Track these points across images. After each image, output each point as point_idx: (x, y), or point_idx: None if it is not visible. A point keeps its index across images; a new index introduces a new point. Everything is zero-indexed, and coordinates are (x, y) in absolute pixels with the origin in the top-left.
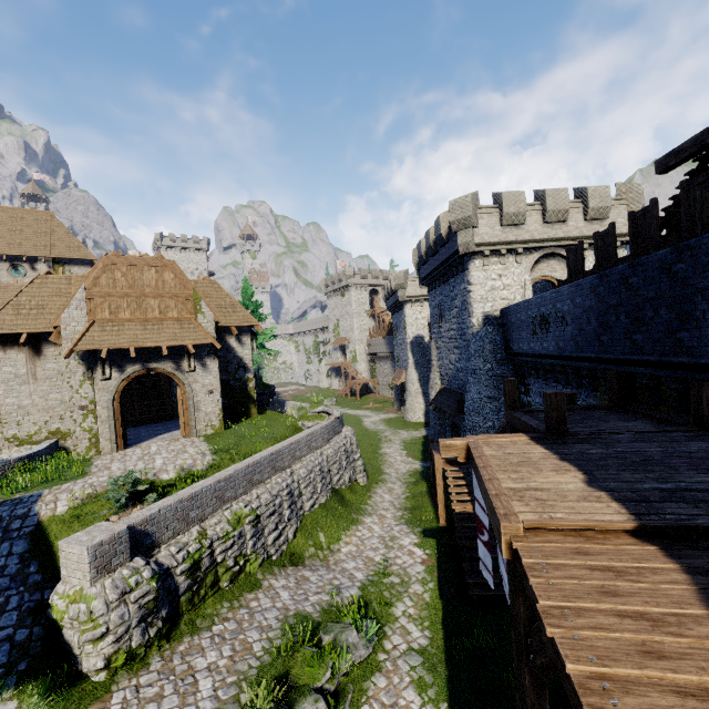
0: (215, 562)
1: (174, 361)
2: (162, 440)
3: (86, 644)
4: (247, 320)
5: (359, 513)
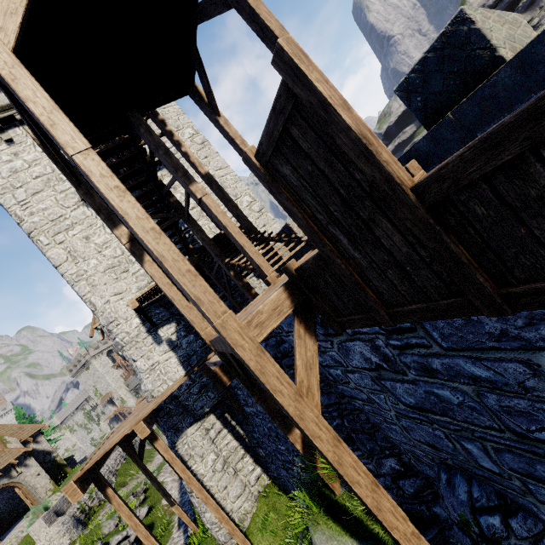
0: (91, 507)
1: (6, 477)
2: (22, 521)
3: (60, 541)
4: (35, 428)
5: (152, 459)
